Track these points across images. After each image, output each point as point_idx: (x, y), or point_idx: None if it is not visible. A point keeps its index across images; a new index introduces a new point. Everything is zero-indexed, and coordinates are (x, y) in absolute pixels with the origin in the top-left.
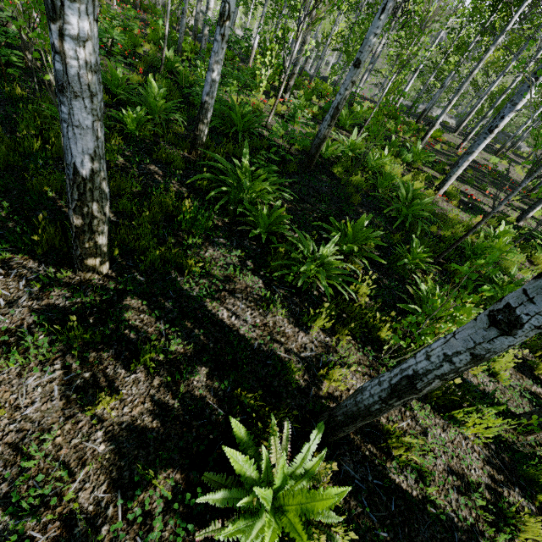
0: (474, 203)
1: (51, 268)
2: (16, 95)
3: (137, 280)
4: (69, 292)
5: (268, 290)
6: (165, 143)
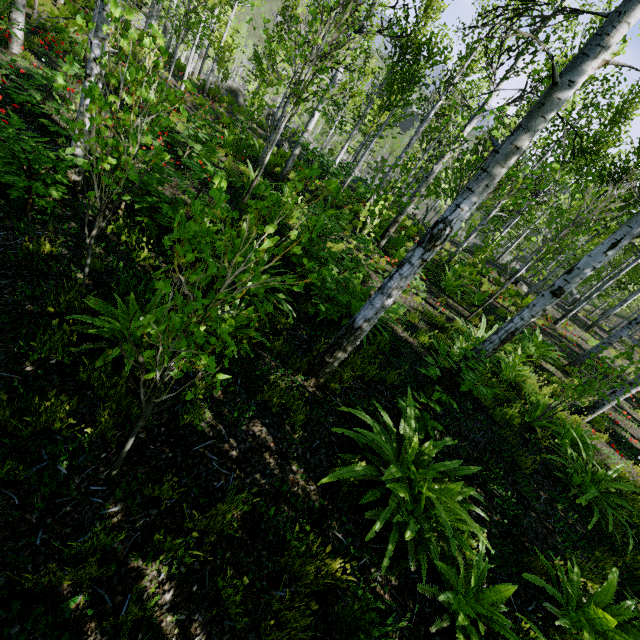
0: (615, 430)
1: None
2: (40, 253)
3: None
4: None
5: None
6: (270, 359)
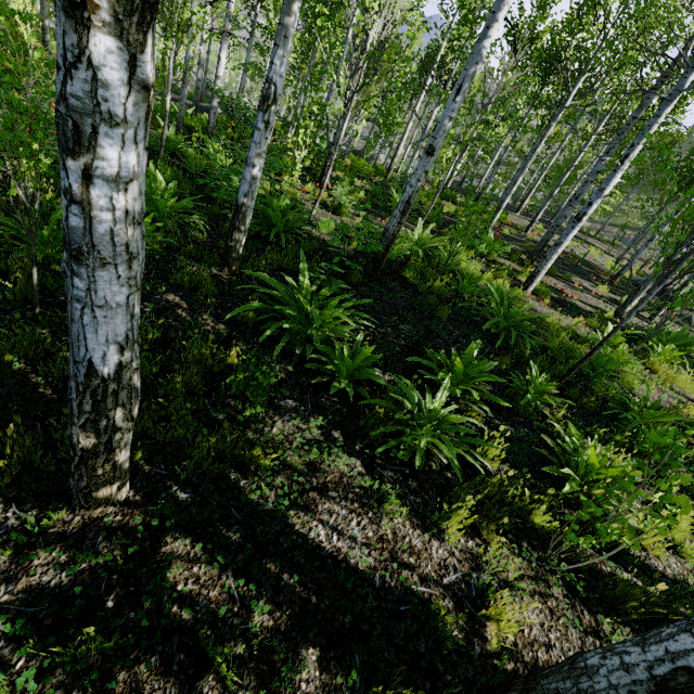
0: (565, 299)
1: (31, 516)
2: None
3: (178, 500)
4: (66, 552)
5: (373, 476)
6: (184, 258)
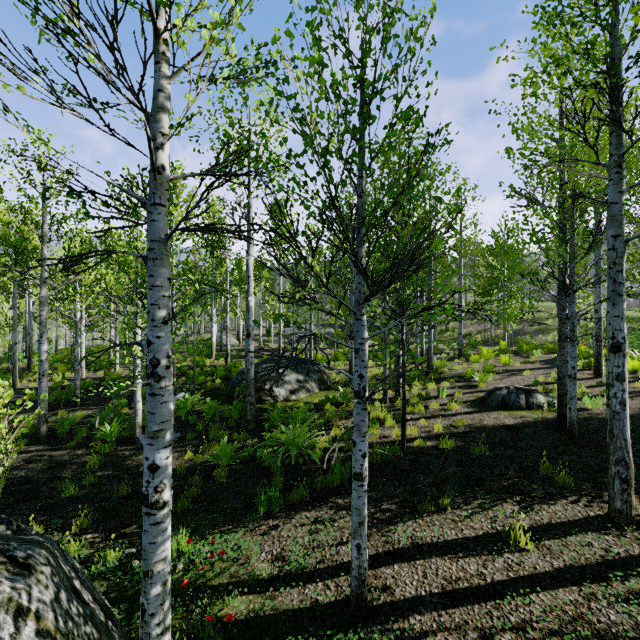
0: None
1: None
2: None
3: None
4: None
5: None
6: None
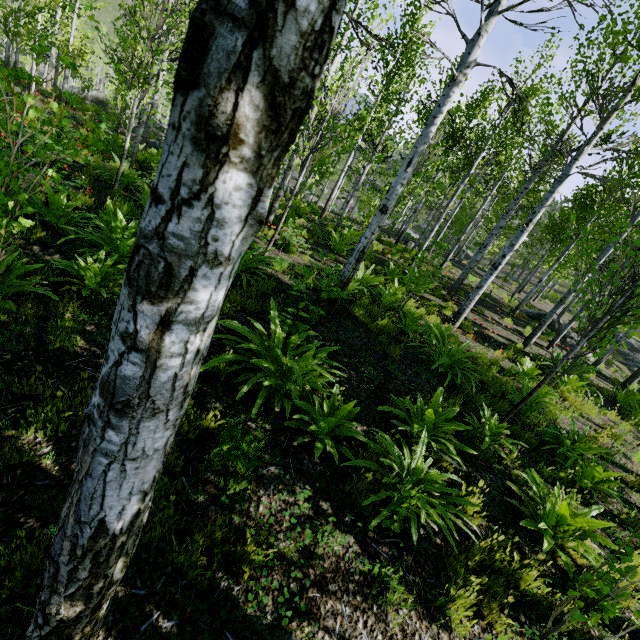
0: (484, 332)
1: None
2: None
3: (161, 633)
4: None
5: (368, 555)
6: None
